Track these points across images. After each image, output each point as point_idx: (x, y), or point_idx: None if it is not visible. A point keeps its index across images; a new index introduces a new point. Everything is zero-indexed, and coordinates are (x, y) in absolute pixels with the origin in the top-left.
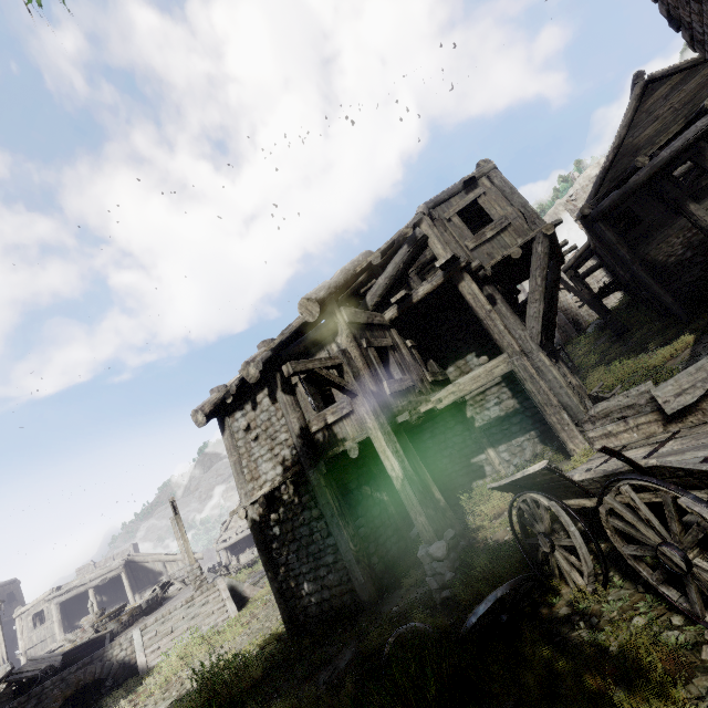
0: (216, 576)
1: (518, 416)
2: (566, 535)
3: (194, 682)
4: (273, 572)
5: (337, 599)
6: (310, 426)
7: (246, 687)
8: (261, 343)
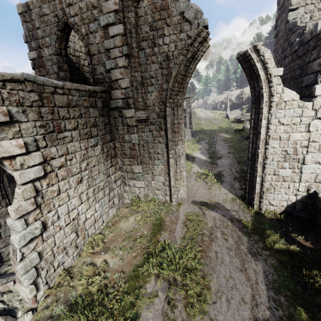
0: None
1: None
2: None
3: None
4: None
5: None
6: None
7: None
8: None
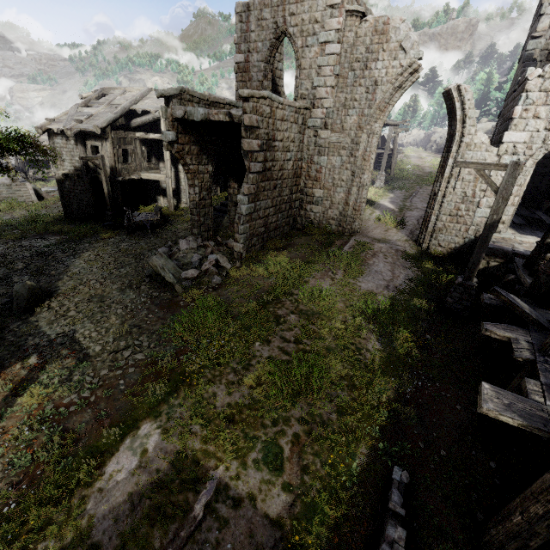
0: (25, 180)
1: (174, 192)
2: (130, 221)
3: (20, 216)
4: (63, 198)
5: (84, 214)
6: (89, 162)
7: (48, 221)
8: (76, 120)
